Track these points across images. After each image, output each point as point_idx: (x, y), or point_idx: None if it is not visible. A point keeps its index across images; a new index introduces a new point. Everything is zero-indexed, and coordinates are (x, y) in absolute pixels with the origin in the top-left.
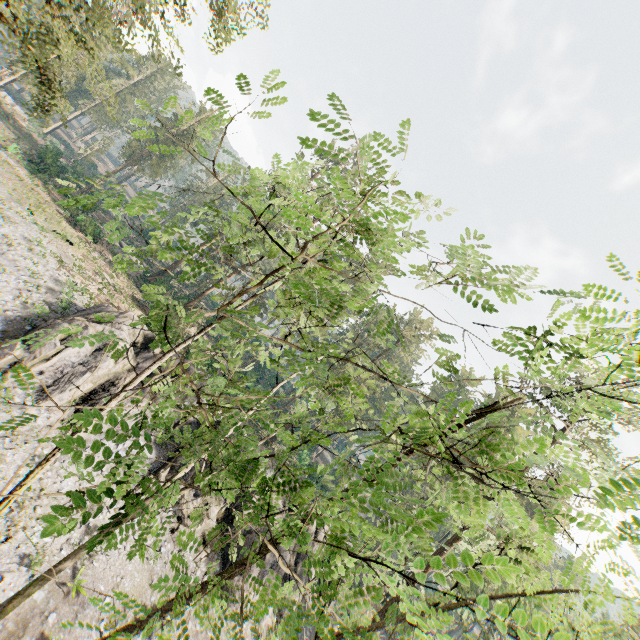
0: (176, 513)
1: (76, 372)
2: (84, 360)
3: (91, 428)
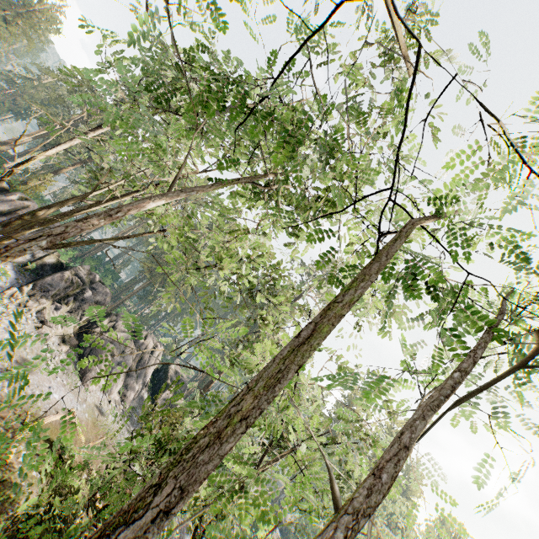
0: (39, 318)
1: None
2: None
3: None
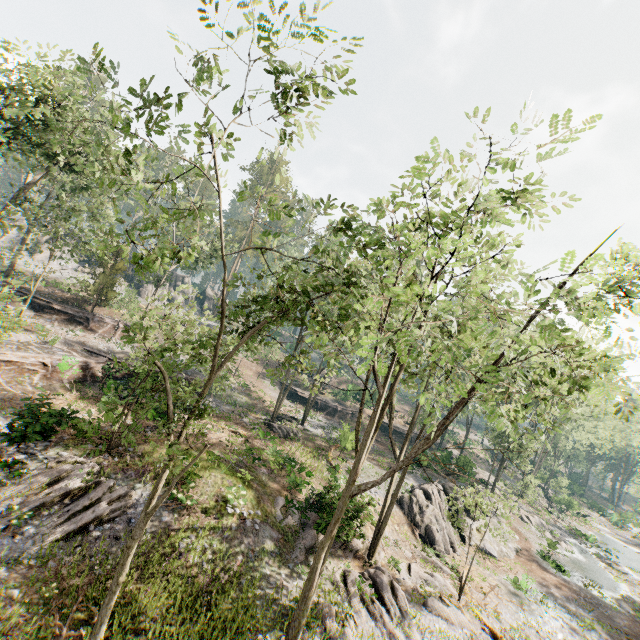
0: None
1: (19, 240)
2: (19, 236)
3: (42, 255)
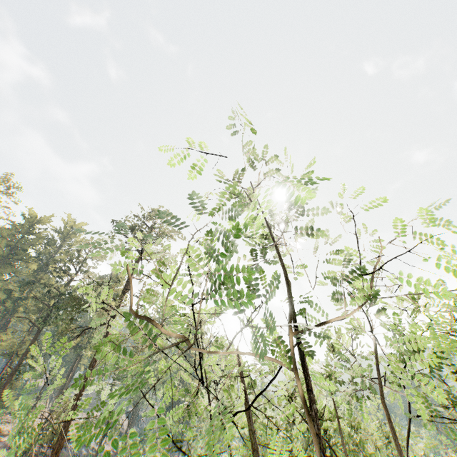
0: None
1: None
2: None
3: None
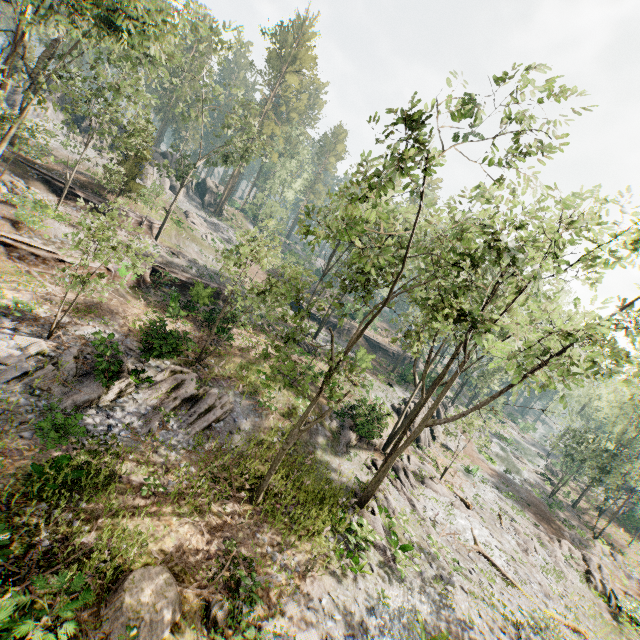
0: (96, 150)
1: None
2: None
3: None
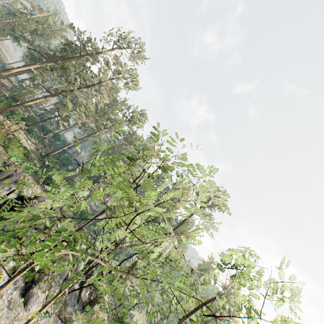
0: None
1: None
2: None
3: None
